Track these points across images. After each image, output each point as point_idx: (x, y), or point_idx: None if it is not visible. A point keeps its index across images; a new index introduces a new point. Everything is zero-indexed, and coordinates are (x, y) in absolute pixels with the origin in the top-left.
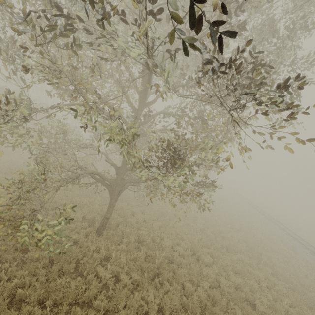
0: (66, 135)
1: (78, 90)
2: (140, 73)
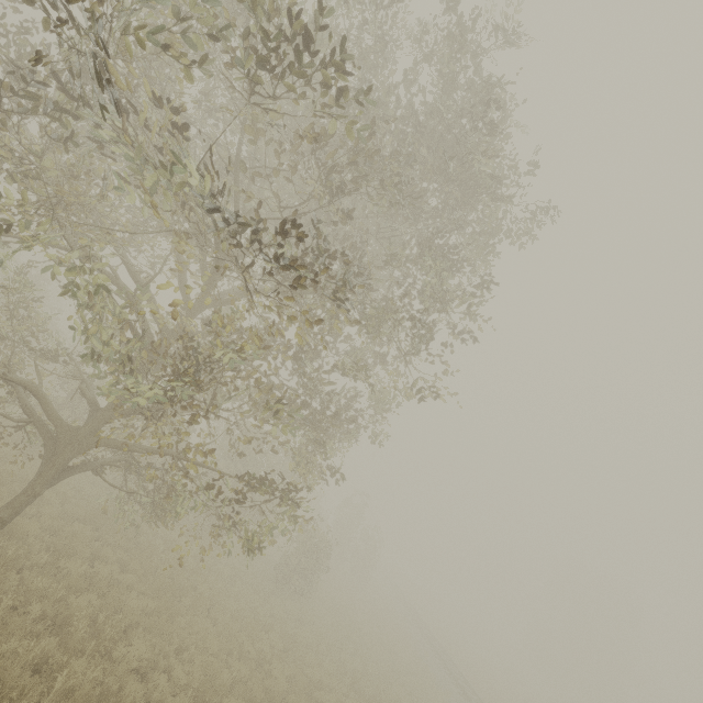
0: (30, 318)
1: (62, 205)
2: (210, 242)
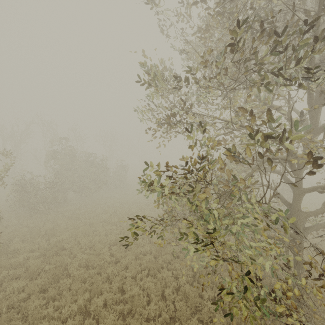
0: None
1: None
2: None
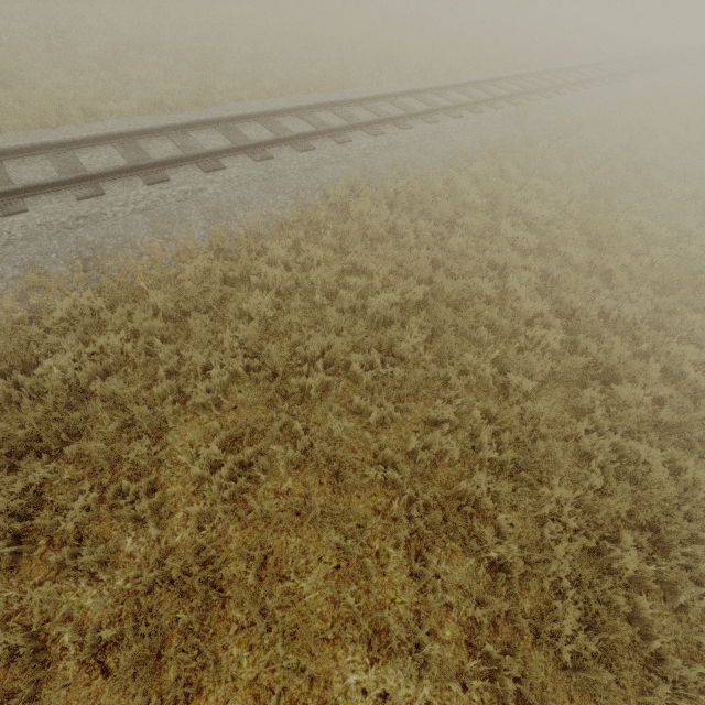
0: None
1: None
2: None
